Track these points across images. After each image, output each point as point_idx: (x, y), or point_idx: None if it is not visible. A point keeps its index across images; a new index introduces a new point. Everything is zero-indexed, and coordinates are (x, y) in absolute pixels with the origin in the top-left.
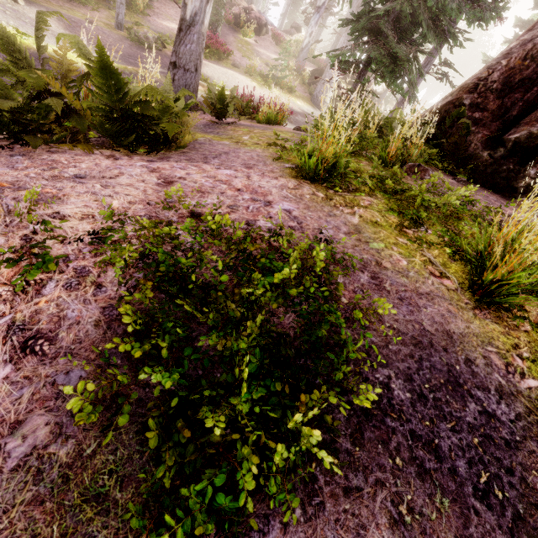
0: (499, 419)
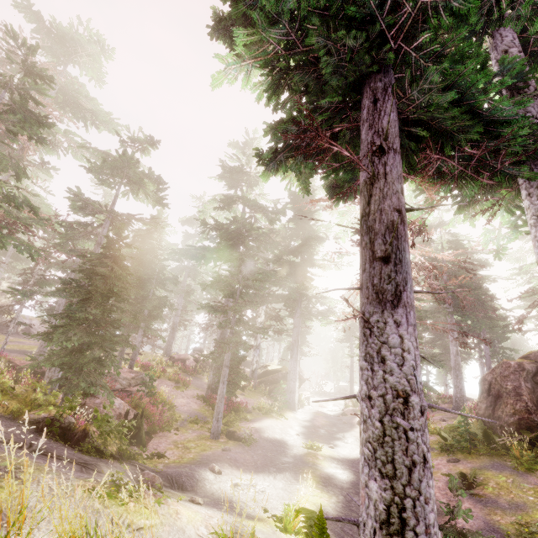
0: None
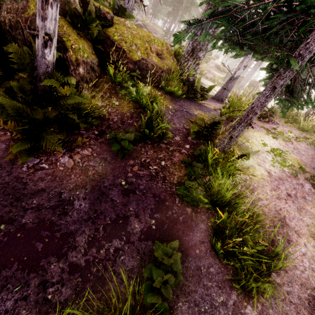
0: None
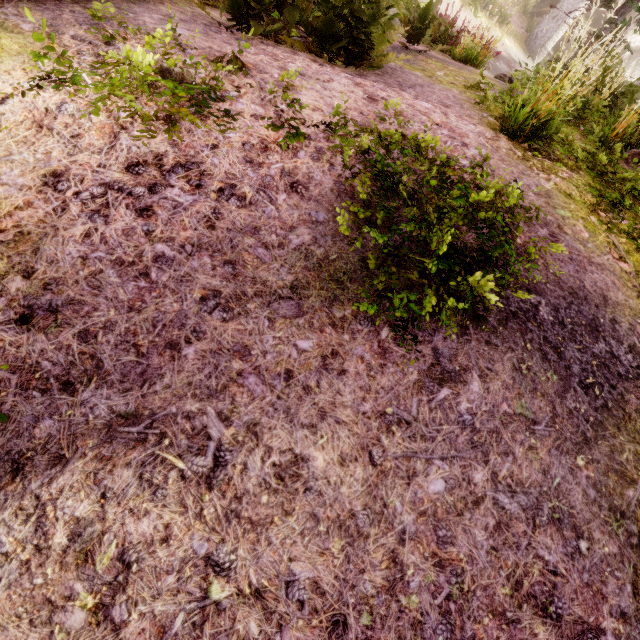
0: (621, 361)
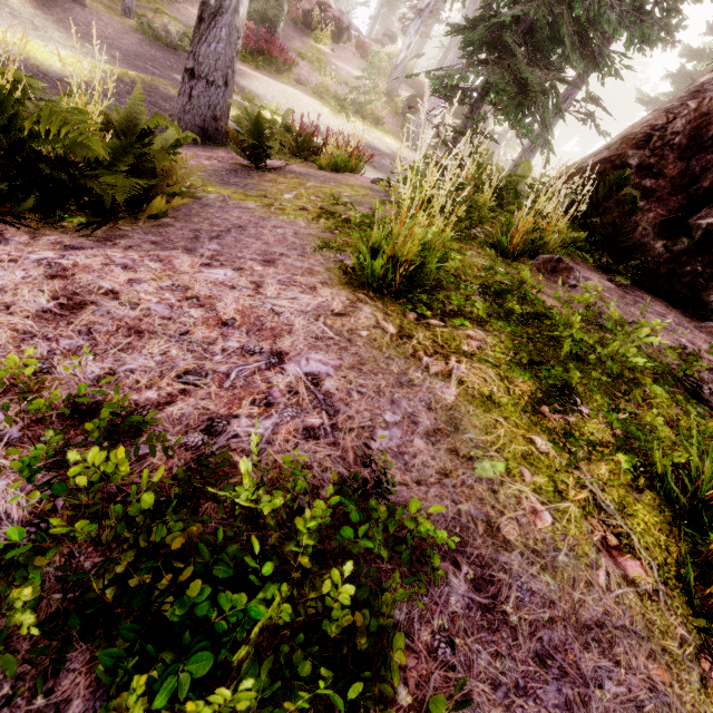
0: None
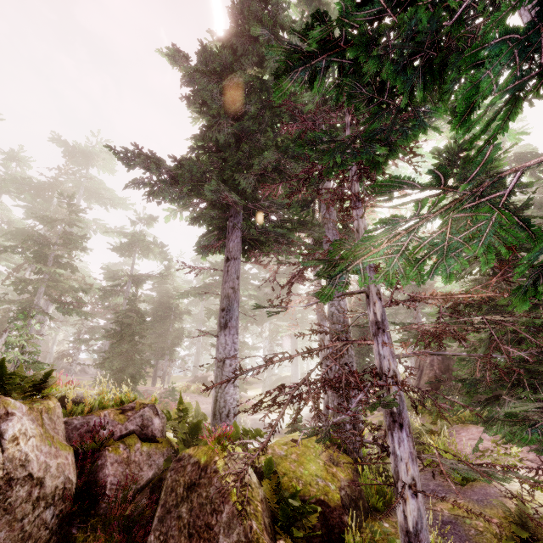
0: None
